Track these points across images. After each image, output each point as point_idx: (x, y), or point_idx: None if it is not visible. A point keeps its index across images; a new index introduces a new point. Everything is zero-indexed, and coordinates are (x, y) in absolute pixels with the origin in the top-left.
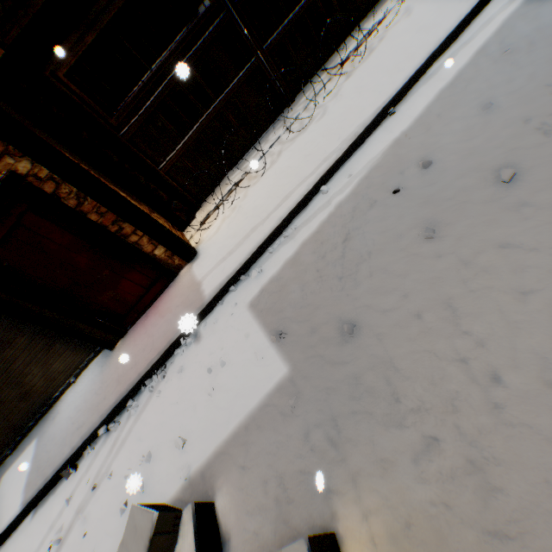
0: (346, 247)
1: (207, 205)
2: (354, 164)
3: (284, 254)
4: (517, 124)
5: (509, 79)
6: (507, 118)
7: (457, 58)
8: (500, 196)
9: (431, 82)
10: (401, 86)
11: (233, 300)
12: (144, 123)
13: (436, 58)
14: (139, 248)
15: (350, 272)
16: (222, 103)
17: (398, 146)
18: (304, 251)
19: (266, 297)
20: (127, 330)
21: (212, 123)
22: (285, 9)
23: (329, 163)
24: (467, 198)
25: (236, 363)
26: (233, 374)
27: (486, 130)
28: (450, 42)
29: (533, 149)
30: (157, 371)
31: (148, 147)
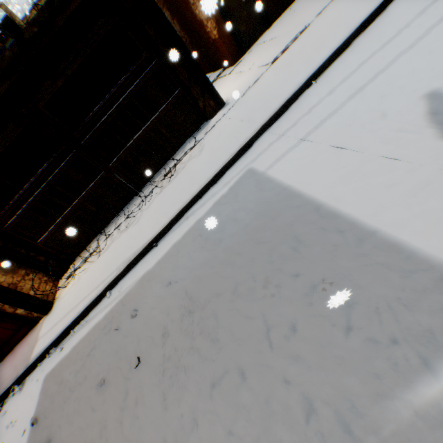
0: (85, 361)
1: (76, 262)
2: (126, 281)
3: (73, 341)
4: (165, 314)
5: (187, 265)
6: (166, 304)
7: (193, 217)
8: (129, 376)
9: (177, 230)
10: (161, 229)
11: (45, 365)
12: (23, 218)
13: (188, 209)
14: (4, 311)
15: (74, 387)
16: (82, 200)
17: (141, 283)
18: (78, 347)
19: (51, 377)
20: (5, 356)
21: (76, 211)
22: (124, 140)
23: (112, 277)
24: (122, 366)
25: (17, 428)
26: (12, 437)
27: (158, 307)
28: (198, 199)
29: (154, 346)
30: (1, 403)
31: (28, 231)
